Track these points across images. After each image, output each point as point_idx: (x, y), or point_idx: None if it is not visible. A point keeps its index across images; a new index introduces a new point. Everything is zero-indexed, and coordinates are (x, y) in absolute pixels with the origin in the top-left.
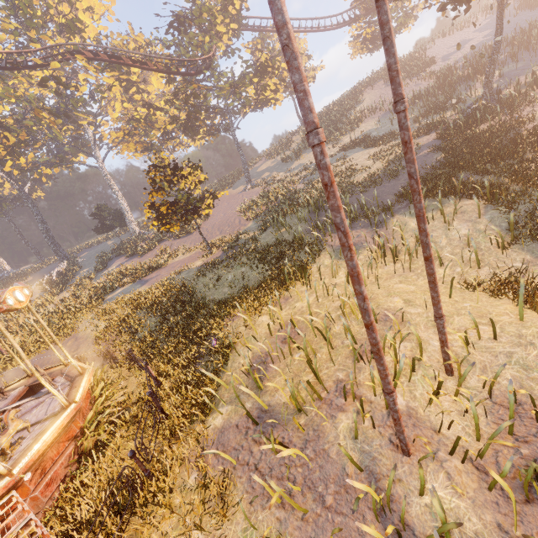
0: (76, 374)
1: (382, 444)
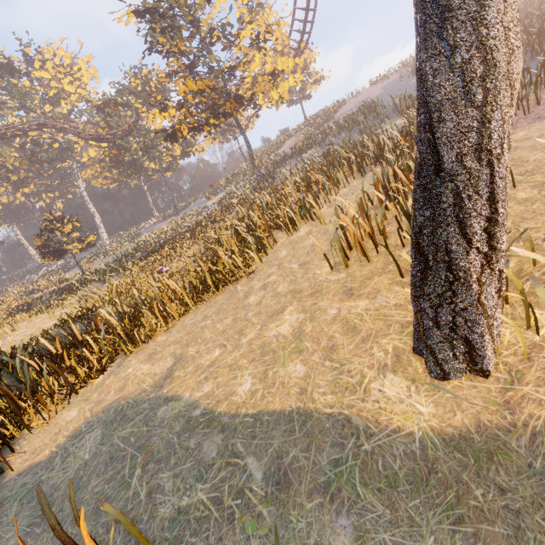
0: None
1: None
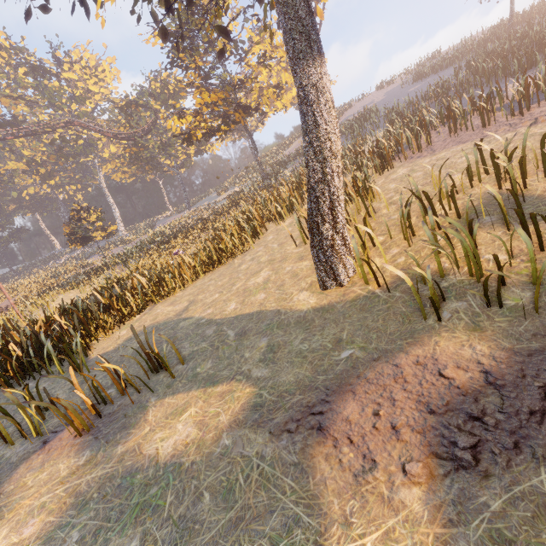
0: None
1: None
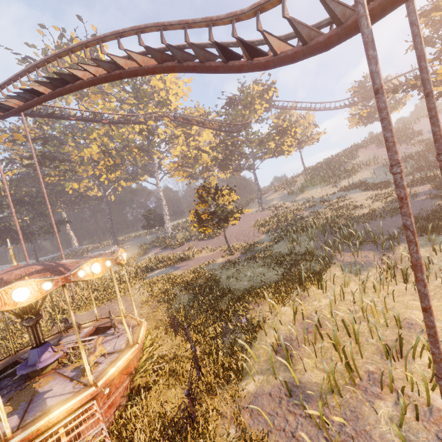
0: (134, 324)
1: (429, 438)
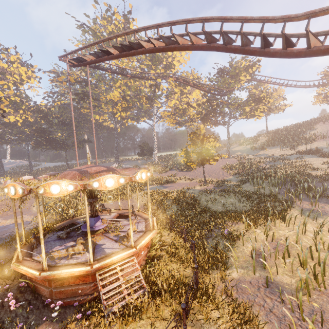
0: (147, 217)
1: None
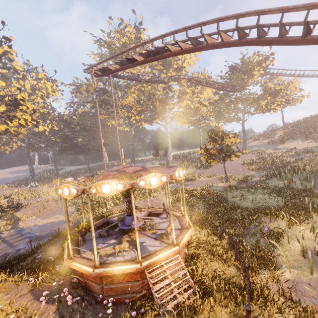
0: (179, 215)
1: None
